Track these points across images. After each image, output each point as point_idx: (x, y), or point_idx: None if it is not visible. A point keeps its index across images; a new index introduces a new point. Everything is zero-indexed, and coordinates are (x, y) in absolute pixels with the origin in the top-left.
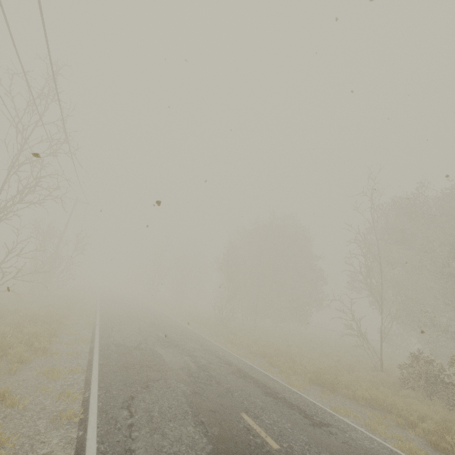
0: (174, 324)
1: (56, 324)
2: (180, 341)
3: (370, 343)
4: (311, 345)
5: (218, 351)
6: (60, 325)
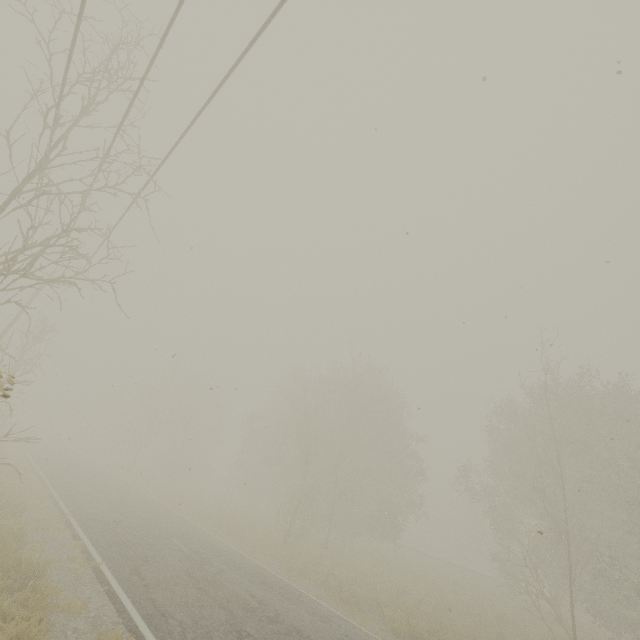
0: (221, 548)
1: (48, 588)
2: (287, 613)
3: (467, 576)
4: (434, 595)
5: (363, 638)
6: (39, 580)
